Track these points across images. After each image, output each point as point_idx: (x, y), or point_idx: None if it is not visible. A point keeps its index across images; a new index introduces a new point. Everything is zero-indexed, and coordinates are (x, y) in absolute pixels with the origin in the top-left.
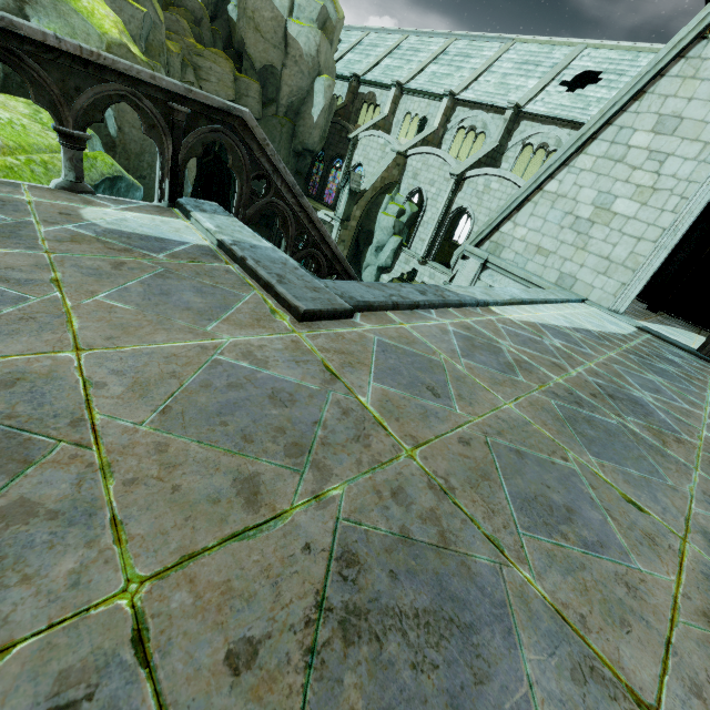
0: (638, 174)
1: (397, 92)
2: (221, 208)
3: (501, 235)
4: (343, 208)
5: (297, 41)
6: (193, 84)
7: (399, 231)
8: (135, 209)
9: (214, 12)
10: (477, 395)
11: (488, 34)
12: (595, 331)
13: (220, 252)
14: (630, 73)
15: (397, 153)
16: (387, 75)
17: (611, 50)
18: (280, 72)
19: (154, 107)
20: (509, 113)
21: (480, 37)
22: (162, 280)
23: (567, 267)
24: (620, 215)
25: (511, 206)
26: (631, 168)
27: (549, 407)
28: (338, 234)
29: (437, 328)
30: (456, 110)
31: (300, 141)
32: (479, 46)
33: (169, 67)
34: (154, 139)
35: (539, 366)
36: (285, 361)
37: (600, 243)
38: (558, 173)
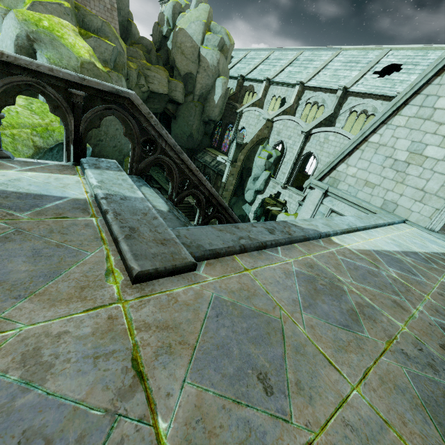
0: (444, 128)
1: (267, 84)
2: (116, 164)
3: (338, 173)
4: (232, 154)
5: (206, 58)
6: (144, 86)
7: (269, 167)
8: (39, 168)
9: (159, 46)
10: (319, 377)
11: (324, 47)
12: (421, 252)
13: (93, 204)
14: (423, 64)
15: (267, 120)
16: (261, 75)
17: (408, 50)
18: (195, 76)
19: (57, 92)
20: (340, 92)
21: (319, 49)
22: (1, 244)
23: (389, 196)
24: (431, 158)
25: (344, 153)
26: (438, 123)
27: (403, 382)
28: (229, 170)
29: (281, 271)
30: (304, 92)
31: (206, 115)
32: (319, 54)
33: (128, 76)
34: (59, 116)
35: (382, 309)
36: (80, 358)
37: (415, 178)
38: (379, 129)
